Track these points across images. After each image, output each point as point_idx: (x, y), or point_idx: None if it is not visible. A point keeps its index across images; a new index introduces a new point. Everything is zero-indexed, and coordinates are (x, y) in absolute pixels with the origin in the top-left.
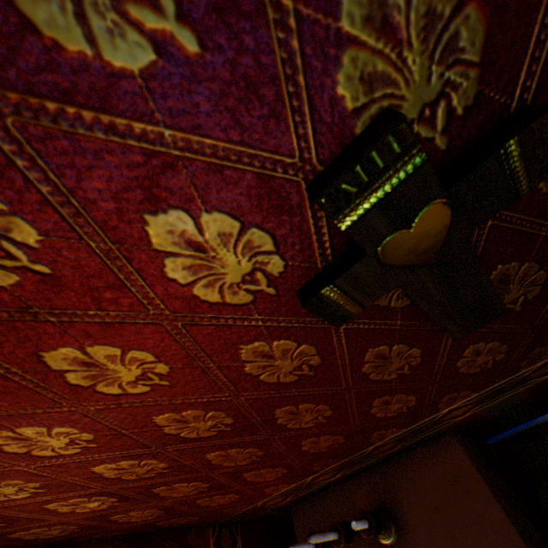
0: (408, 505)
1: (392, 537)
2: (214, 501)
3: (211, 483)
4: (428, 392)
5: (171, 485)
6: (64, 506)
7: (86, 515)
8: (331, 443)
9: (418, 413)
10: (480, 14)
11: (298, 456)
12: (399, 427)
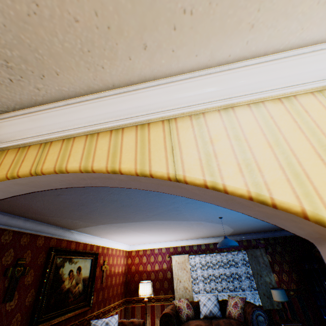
0: None
1: None
2: None
3: None
4: None
5: None
6: None
7: None
8: None
9: None
10: (31, 258)
11: None
12: None
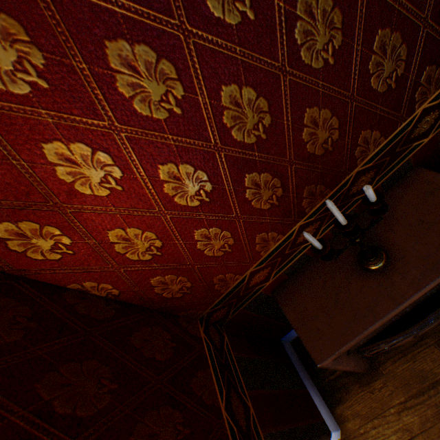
0: (392, 233)
1: (384, 259)
2: (210, 244)
3: (215, 185)
4: (416, 48)
5: (178, 163)
6: (63, 161)
7: (84, 210)
8: (326, 139)
9: (400, 105)
10: None
11: (296, 157)
12: (381, 134)
